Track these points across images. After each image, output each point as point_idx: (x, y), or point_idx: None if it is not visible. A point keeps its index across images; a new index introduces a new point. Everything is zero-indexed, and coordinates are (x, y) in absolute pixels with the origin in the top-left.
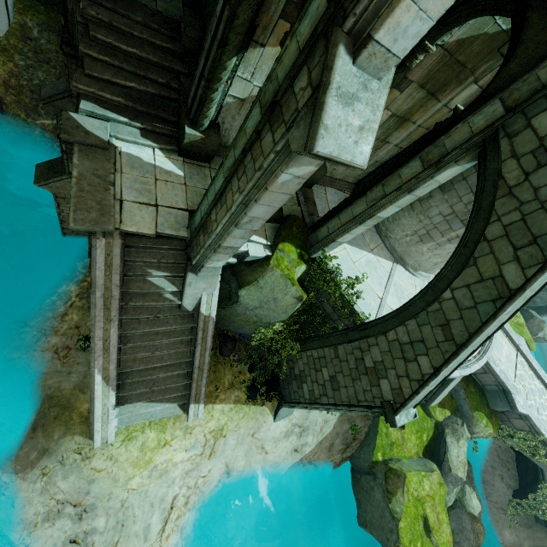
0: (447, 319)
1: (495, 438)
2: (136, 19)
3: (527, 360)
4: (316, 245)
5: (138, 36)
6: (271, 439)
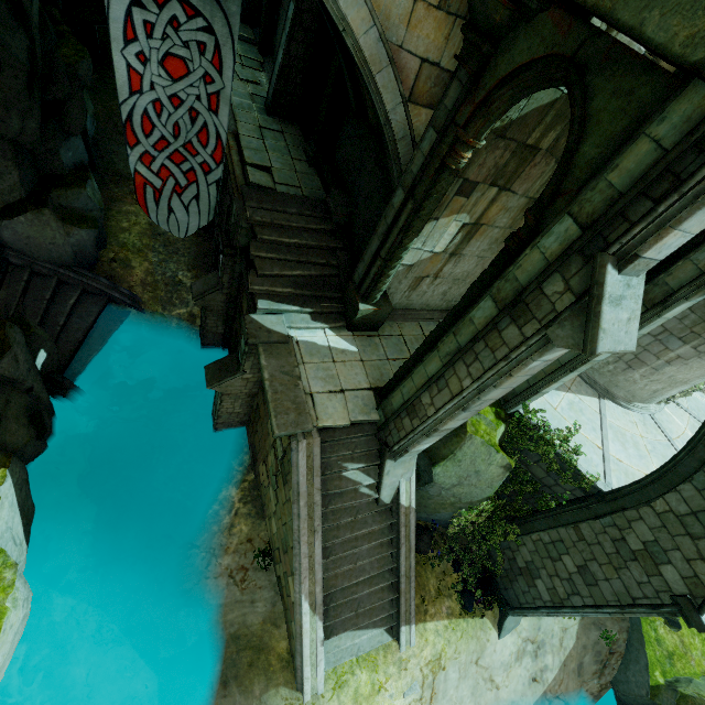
0: None
1: None
2: (291, 211)
3: None
4: (514, 400)
5: (296, 226)
6: (499, 666)
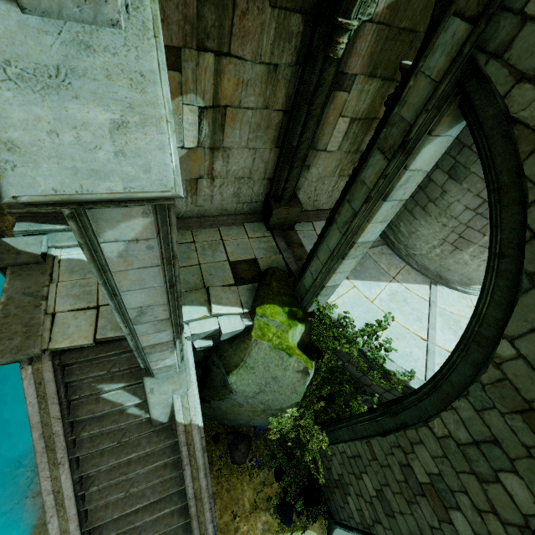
0: (525, 398)
1: None
2: None
3: None
4: (306, 297)
5: None
6: None
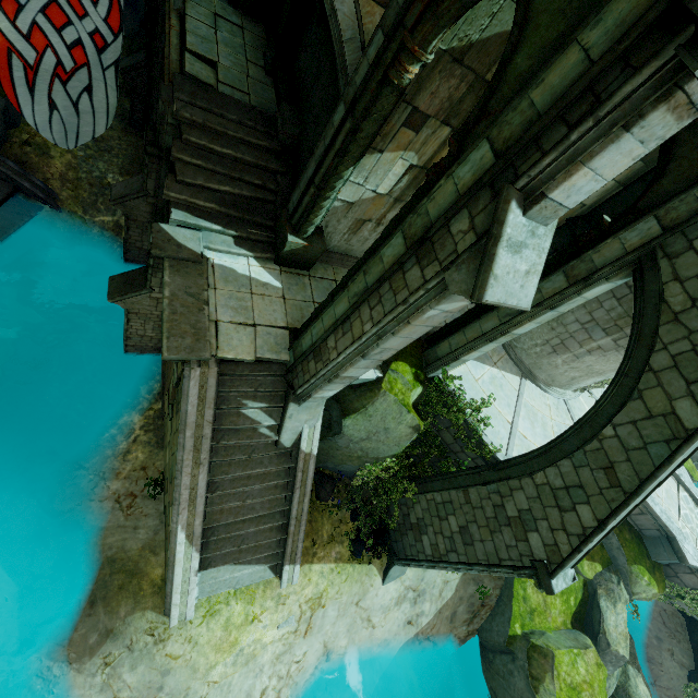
0: (610, 460)
1: (660, 600)
2: (230, 117)
3: (692, 495)
4: (435, 363)
5: (233, 135)
6: (379, 608)
